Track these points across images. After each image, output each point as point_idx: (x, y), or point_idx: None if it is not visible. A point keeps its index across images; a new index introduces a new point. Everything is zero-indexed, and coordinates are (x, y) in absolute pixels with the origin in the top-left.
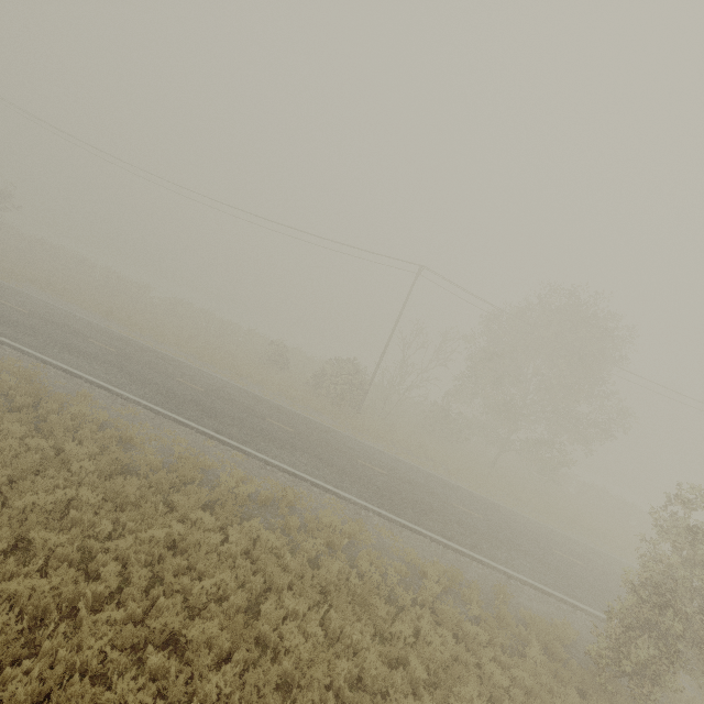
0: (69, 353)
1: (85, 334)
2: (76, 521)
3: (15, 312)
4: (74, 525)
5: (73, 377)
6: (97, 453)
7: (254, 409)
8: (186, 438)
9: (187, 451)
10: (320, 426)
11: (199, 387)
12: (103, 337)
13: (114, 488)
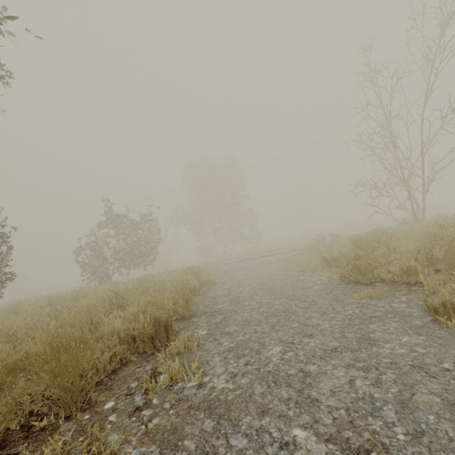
0: None
1: None
2: None
3: None
4: None
5: None
6: None
7: None
8: None
9: None
10: None
11: None
12: None
13: None
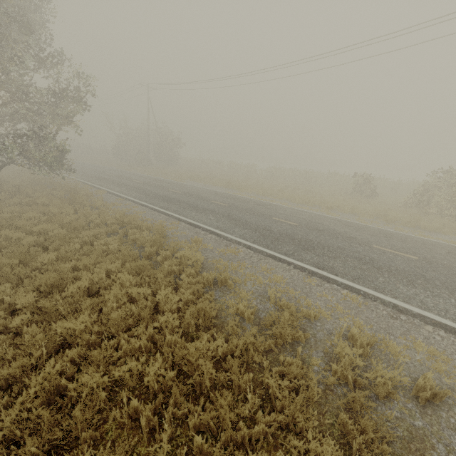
0: (196, 211)
1: (209, 198)
2: (139, 414)
3: (174, 194)
4: (139, 417)
5: (194, 228)
6: (192, 299)
7: (354, 237)
8: (283, 276)
9: (285, 293)
10: (451, 248)
11: (292, 222)
12: (221, 198)
13: (190, 359)
